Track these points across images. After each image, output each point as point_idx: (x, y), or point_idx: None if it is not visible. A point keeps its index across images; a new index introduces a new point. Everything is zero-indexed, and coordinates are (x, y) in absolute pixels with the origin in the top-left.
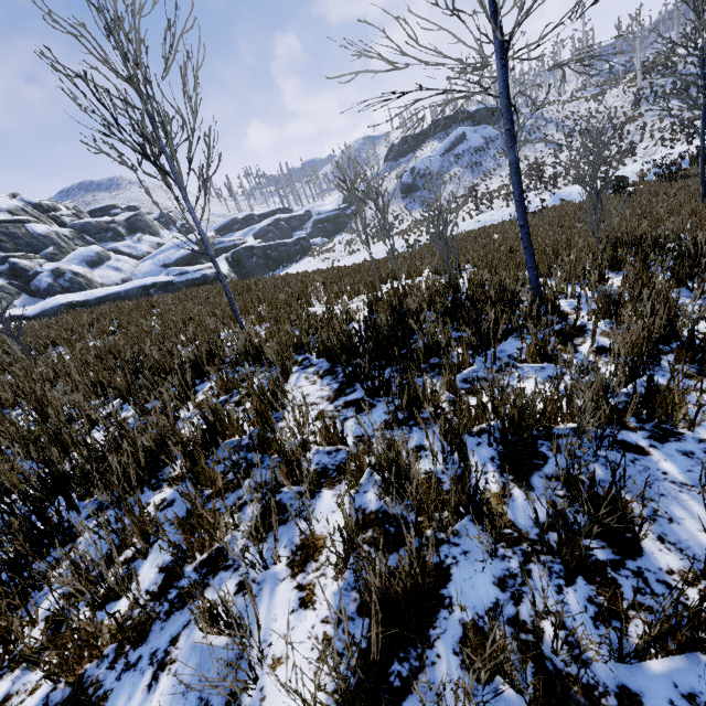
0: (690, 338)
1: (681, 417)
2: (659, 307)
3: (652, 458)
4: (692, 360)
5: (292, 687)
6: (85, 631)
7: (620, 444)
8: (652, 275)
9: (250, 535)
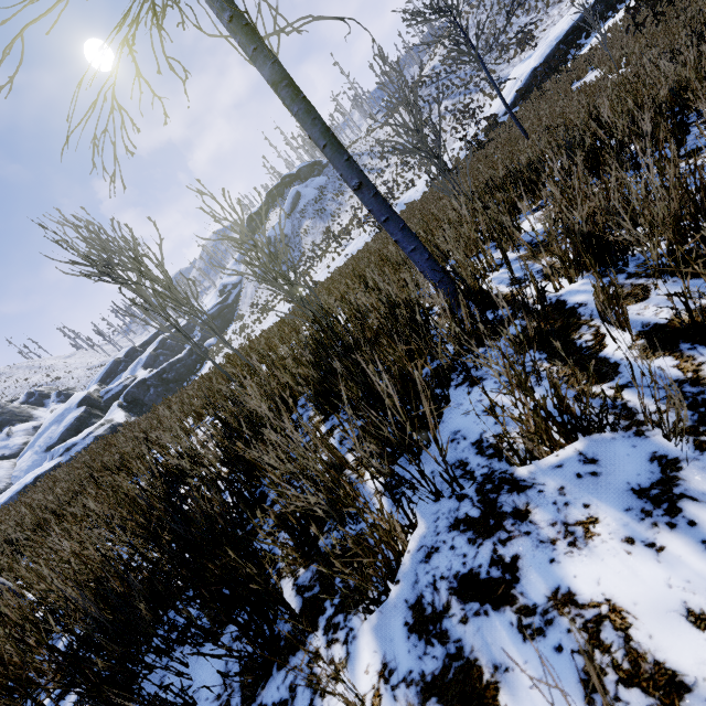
0: None
1: None
2: (701, 194)
3: None
4: None
5: None
6: None
7: None
8: None
9: None
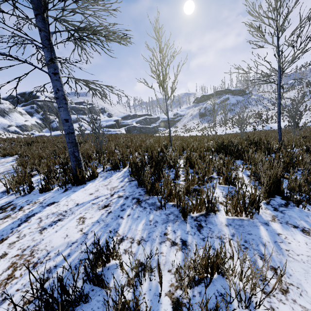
0: None
1: None
2: None
3: None
4: None
5: (250, 191)
6: (194, 178)
7: None
8: None
9: (217, 175)
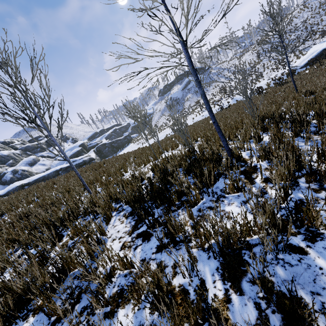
0: (310, 169)
1: (319, 223)
2: (290, 152)
3: (310, 256)
4: (314, 180)
5: None
6: None
7: (289, 247)
8: (283, 133)
9: None
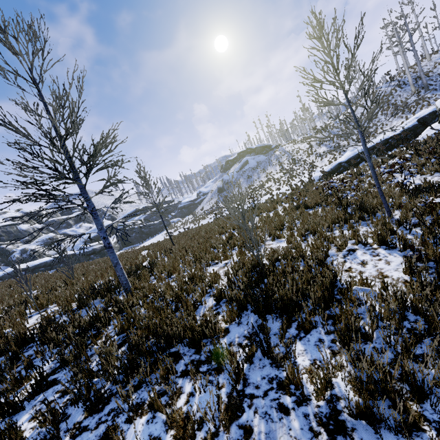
0: None
1: None
2: None
3: None
4: None
5: None
6: None
7: None
8: None
9: None
